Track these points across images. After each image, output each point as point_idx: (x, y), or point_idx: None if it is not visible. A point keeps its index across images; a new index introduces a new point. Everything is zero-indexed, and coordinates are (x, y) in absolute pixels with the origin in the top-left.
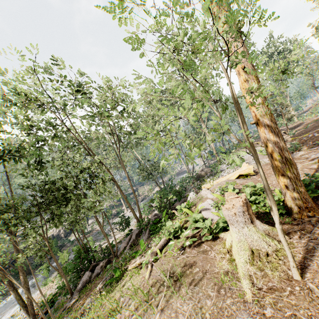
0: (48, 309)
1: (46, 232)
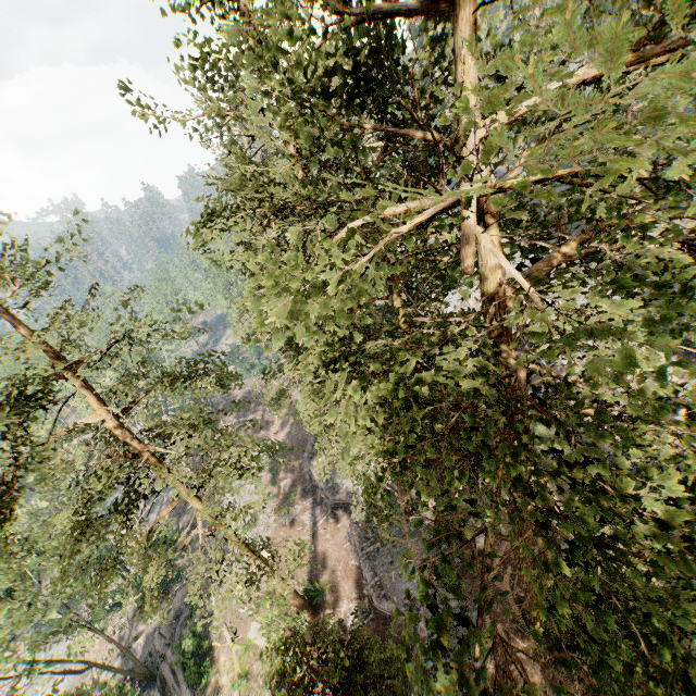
0: None
1: None
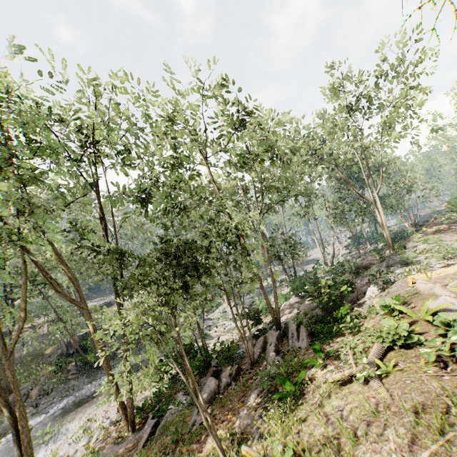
0: (158, 420)
1: (176, 307)
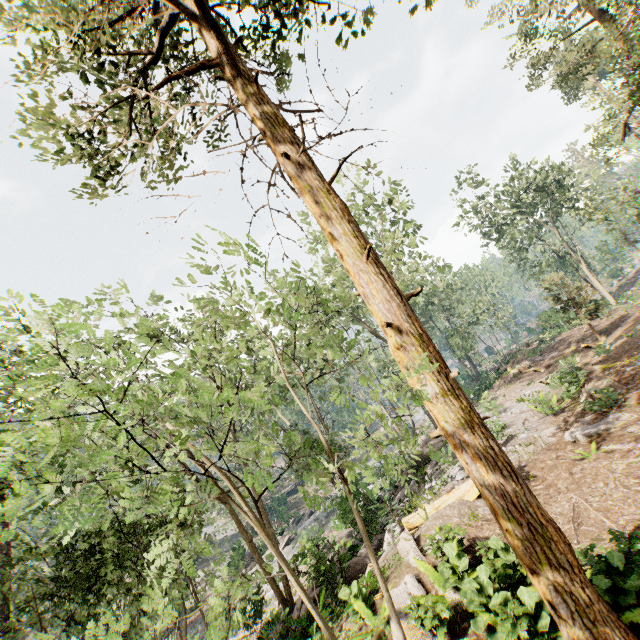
0: None
1: None
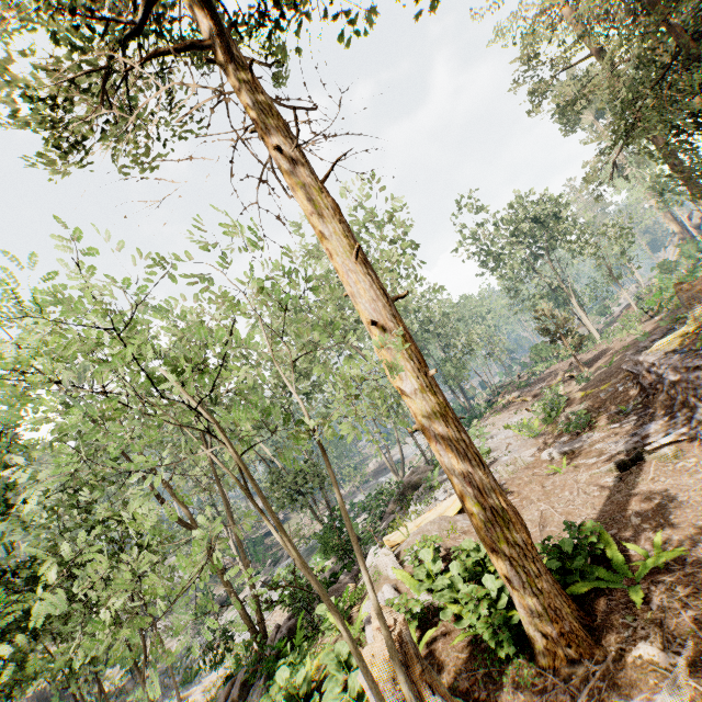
0: None
1: None
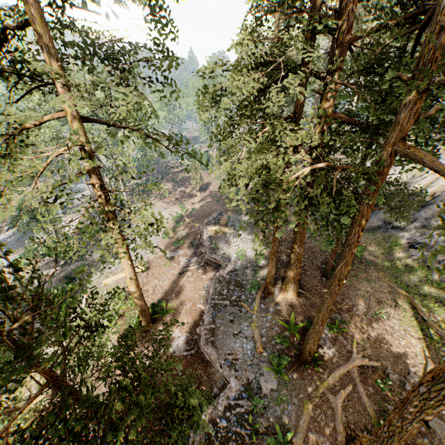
0: None
1: None
